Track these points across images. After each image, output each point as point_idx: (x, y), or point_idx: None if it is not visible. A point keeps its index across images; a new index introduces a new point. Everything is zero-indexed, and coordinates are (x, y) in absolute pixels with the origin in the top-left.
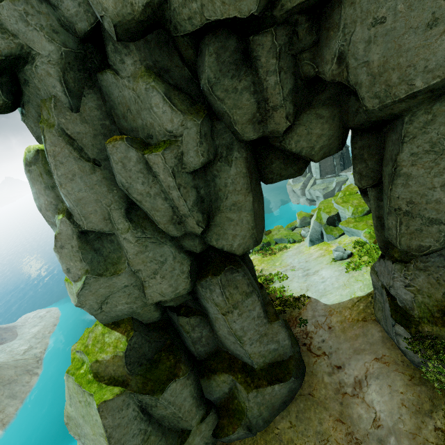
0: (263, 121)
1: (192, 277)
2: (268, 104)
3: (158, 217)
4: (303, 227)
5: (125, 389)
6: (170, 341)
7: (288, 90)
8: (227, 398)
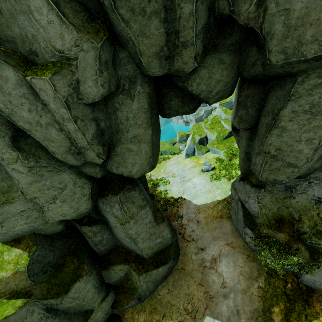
0: (170, 57)
1: (94, 197)
2: (179, 38)
3: (54, 148)
4: (181, 143)
5: (29, 299)
6: (74, 246)
7: (202, 25)
8: (123, 280)
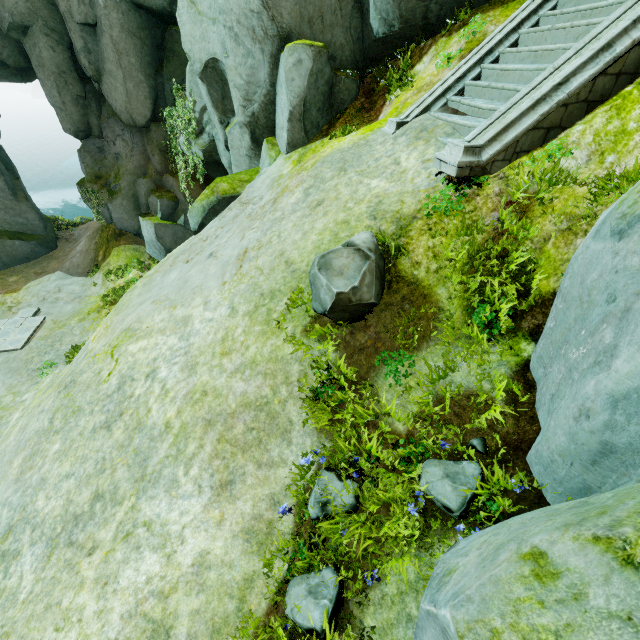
0: None
1: None
2: None
3: None
4: None
5: None
6: None
7: None
8: None
